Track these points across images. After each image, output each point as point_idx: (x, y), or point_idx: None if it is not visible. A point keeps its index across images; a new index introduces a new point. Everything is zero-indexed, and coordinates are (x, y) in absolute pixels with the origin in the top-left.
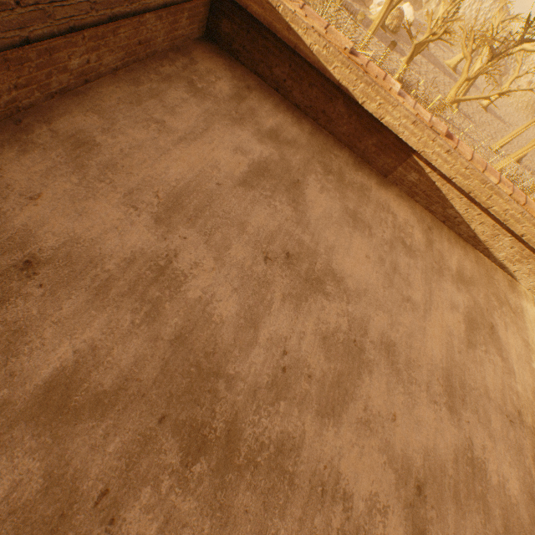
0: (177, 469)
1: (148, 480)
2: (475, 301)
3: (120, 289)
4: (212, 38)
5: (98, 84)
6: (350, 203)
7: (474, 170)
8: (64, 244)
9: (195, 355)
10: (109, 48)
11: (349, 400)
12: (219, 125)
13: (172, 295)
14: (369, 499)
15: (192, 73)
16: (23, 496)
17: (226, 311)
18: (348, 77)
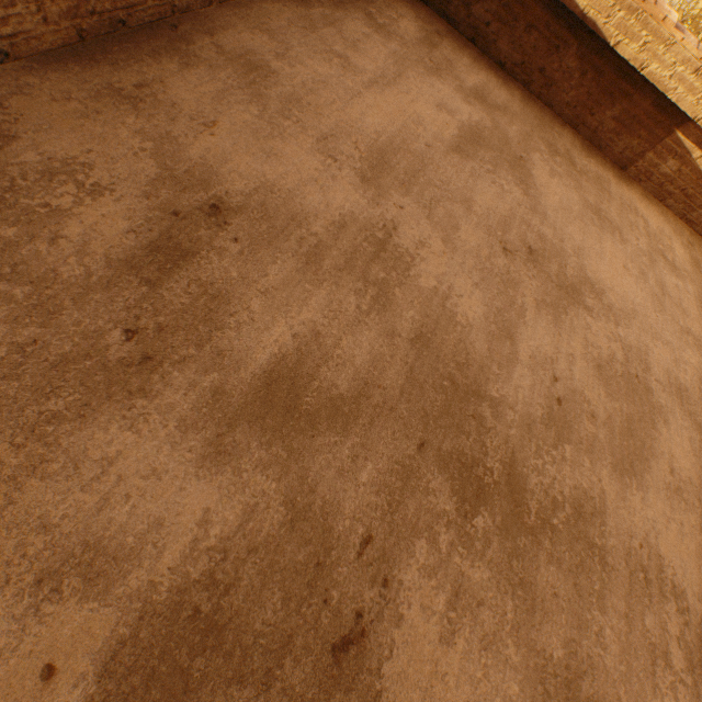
0: (454, 520)
1: (419, 530)
2: None
3: (335, 261)
4: None
5: None
6: (589, 196)
7: None
8: (255, 191)
9: (444, 365)
10: None
11: (649, 457)
12: (413, 73)
13: (400, 279)
14: None
15: (368, 4)
16: (262, 528)
17: (470, 311)
18: (599, 2)
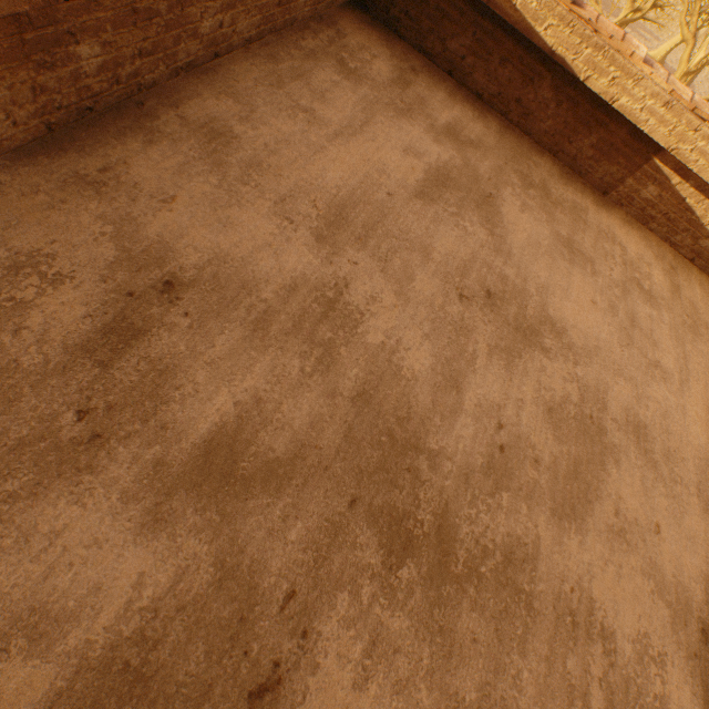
0: (379, 572)
1: (343, 583)
2: None
3: (282, 326)
4: (362, 4)
5: (228, 59)
6: (562, 228)
7: None
8: (209, 263)
9: (384, 420)
10: (245, 7)
11: (593, 499)
12: (381, 118)
13: (347, 338)
14: (637, 641)
15: (341, 49)
16: (192, 588)
17: (417, 364)
18: (566, 40)
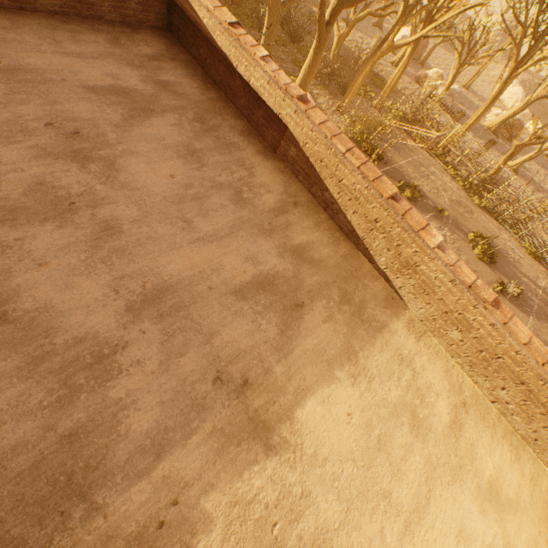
0: None
1: None
2: (298, 276)
3: None
4: (170, 30)
5: (33, 14)
6: (200, 145)
7: (318, 133)
8: None
9: None
10: None
11: (9, 225)
12: (112, 61)
13: None
14: None
15: (126, 36)
16: None
17: None
18: (225, 43)
